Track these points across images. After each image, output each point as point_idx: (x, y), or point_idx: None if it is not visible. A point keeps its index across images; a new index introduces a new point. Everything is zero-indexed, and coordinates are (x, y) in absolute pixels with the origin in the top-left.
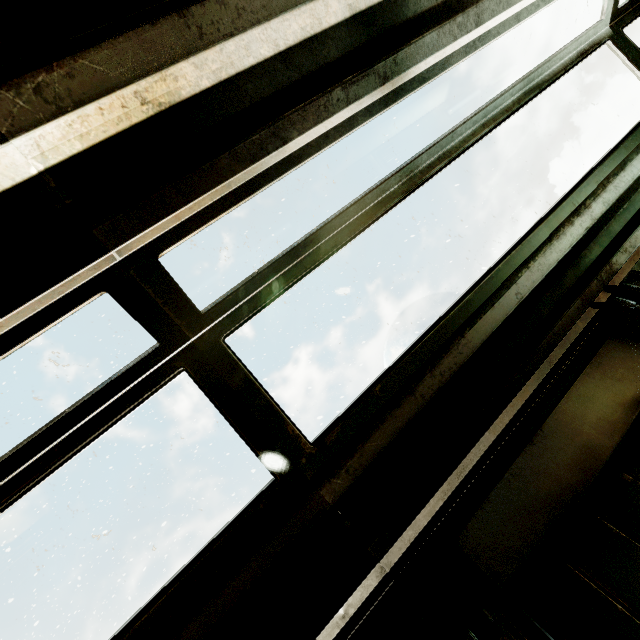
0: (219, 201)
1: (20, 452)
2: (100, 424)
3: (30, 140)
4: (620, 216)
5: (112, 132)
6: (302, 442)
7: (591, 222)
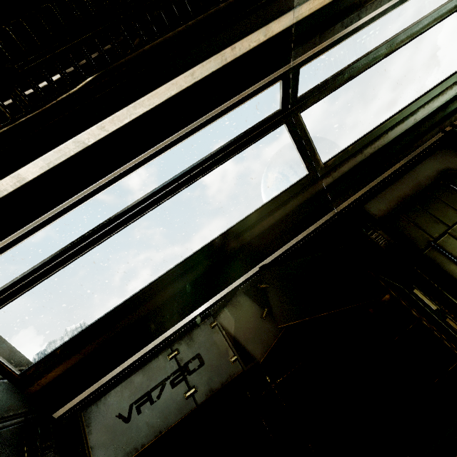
0: (327, 46)
1: (234, 142)
2: (255, 138)
3: (298, 9)
4: None
5: (317, 8)
6: (320, 162)
7: None
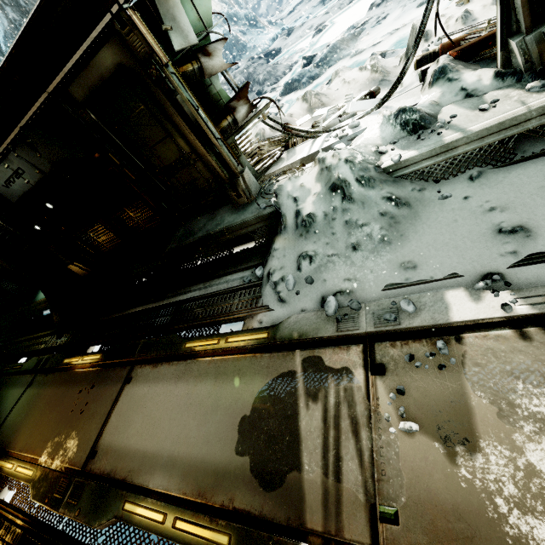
0: None
1: None
2: None
3: None
4: None
5: None
6: None
7: None
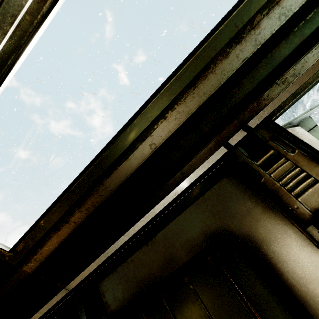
0: None
1: None
2: None
3: None
4: (296, 33)
5: None
6: (2, 251)
7: (253, 49)
